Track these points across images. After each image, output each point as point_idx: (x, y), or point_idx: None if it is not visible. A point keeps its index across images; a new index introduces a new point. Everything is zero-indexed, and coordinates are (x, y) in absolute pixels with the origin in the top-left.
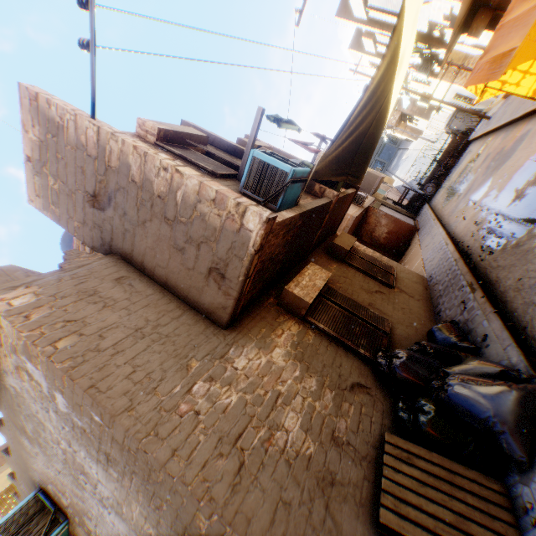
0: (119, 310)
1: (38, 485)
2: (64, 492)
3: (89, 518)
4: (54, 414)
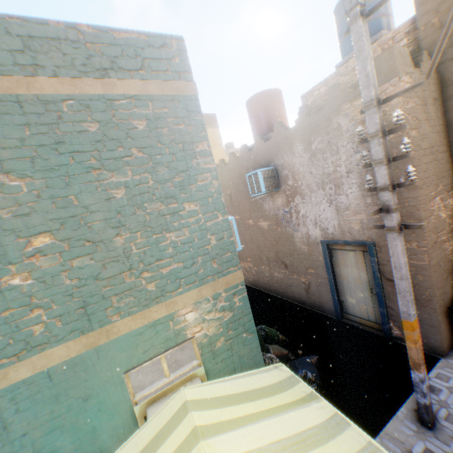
0: (429, 126)
1: (272, 165)
2: (297, 180)
3: (301, 198)
4: (358, 156)
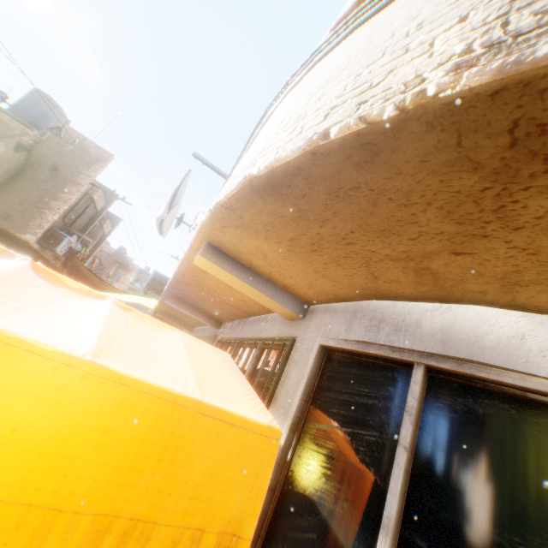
0: None
1: None
2: None
3: None
4: None
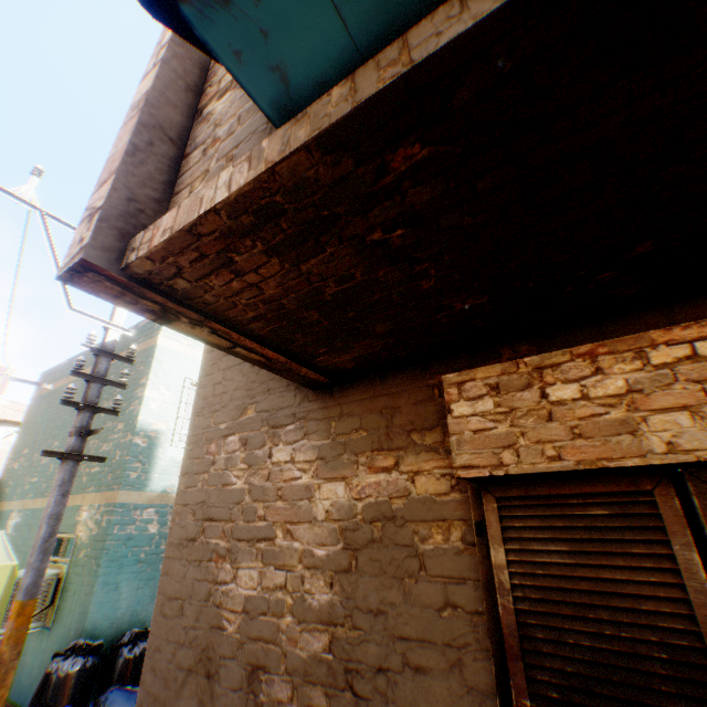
0: None
1: None
2: None
3: None
4: None
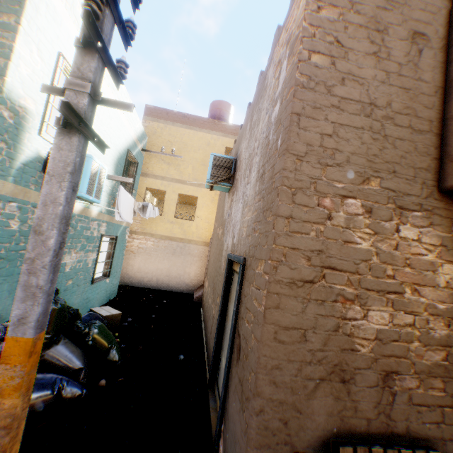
0: (380, 69)
1: (236, 157)
2: (239, 171)
3: (235, 195)
4: (266, 118)
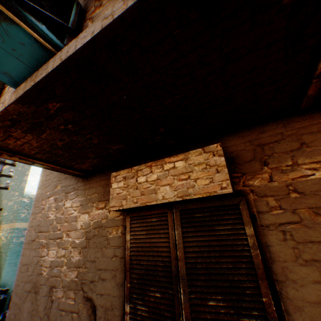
0: None
1: None
2: None
3: None
4: None
